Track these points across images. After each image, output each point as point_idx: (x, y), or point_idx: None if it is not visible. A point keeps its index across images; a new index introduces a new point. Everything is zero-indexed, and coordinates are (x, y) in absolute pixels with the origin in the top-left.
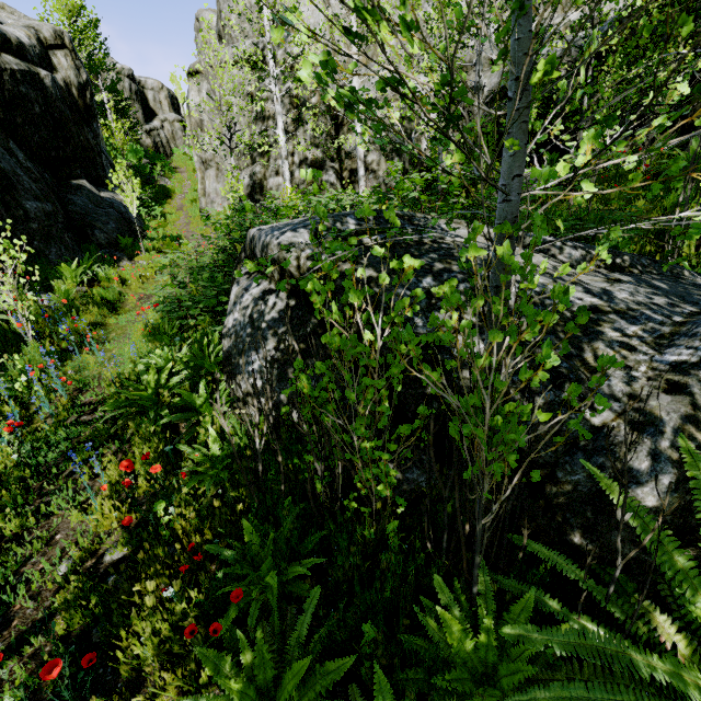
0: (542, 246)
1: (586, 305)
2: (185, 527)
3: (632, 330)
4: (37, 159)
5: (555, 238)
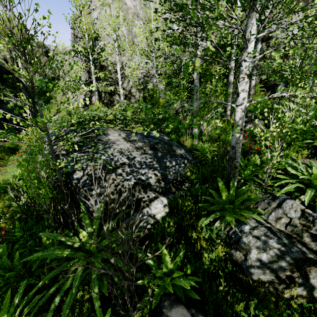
0: (133, 141)
1: (122, 162)
2: (6, 226)
3: (127, 170)
4: None
5: (140, 138)
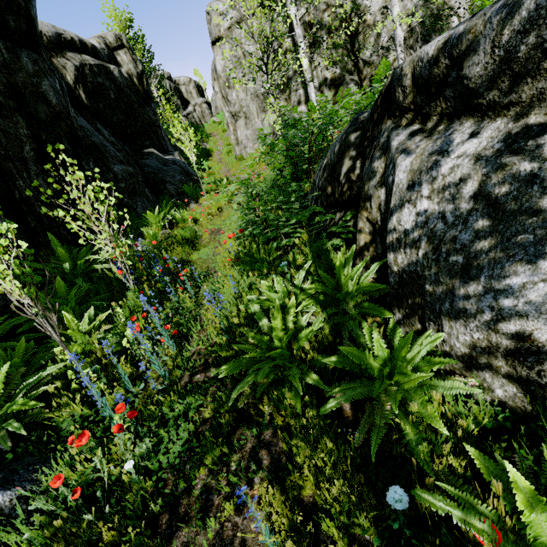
0: None
1: None
2: None
3: None
4: (118, 136)
5: None
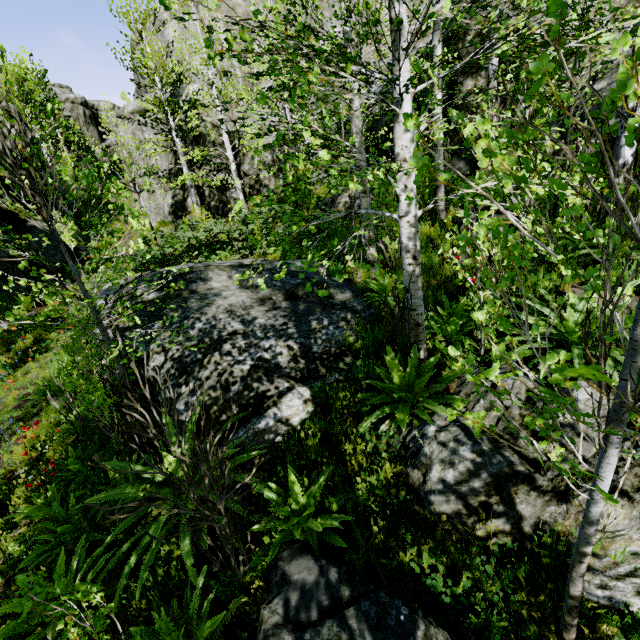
0: (253, 288)
1: (232, 330)
2: (57, 455)
3: (241, 343)
4: None
5: (266, 280)
